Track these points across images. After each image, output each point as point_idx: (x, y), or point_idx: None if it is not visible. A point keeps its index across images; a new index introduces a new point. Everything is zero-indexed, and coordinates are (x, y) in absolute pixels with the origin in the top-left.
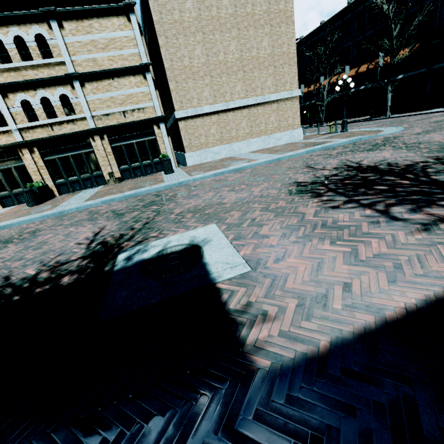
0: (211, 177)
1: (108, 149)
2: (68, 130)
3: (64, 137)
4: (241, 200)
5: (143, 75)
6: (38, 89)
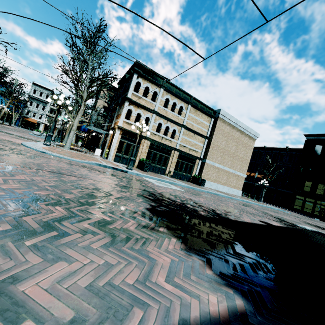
0: (240, 200)
1: (175, 160)
2: (167, 143)
3: (164, 145)
4: (293, 220)
5: (204, 140)
6: (168, 122)
